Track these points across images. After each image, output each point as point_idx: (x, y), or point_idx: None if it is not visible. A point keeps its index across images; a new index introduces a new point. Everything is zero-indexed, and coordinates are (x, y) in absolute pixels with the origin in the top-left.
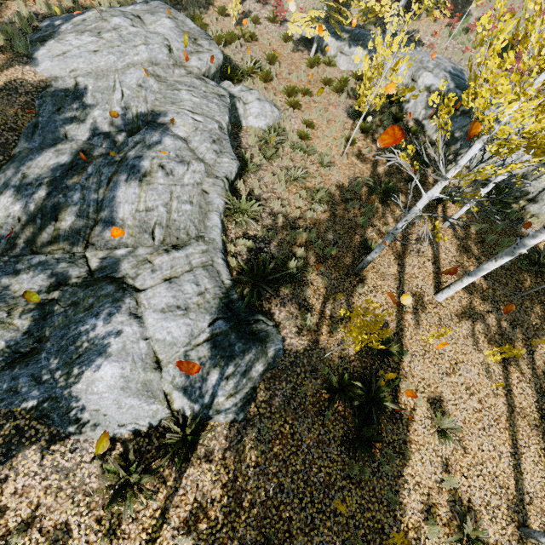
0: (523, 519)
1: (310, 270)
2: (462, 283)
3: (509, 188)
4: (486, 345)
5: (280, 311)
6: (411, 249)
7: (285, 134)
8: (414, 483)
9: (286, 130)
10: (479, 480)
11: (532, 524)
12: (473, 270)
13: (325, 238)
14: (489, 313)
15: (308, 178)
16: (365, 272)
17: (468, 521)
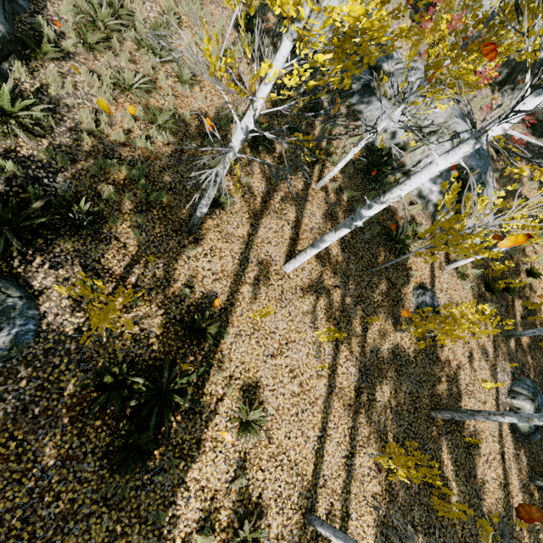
0: (311, 505)
1: (115, 219)
2: (306, 254)
3: (390, 157)
4: (324, 322)
5: (47, 274)
6: (273, 208)
7: (133, 22)
8: (197, 488)
9: (135, 16)
10: (277, 471)
11: (320, 507)
12: (317, 240)
13: (159, 178)
14: (336, 288)
15: (156, 93)
16: (205, 231)
17: (246, 525)
